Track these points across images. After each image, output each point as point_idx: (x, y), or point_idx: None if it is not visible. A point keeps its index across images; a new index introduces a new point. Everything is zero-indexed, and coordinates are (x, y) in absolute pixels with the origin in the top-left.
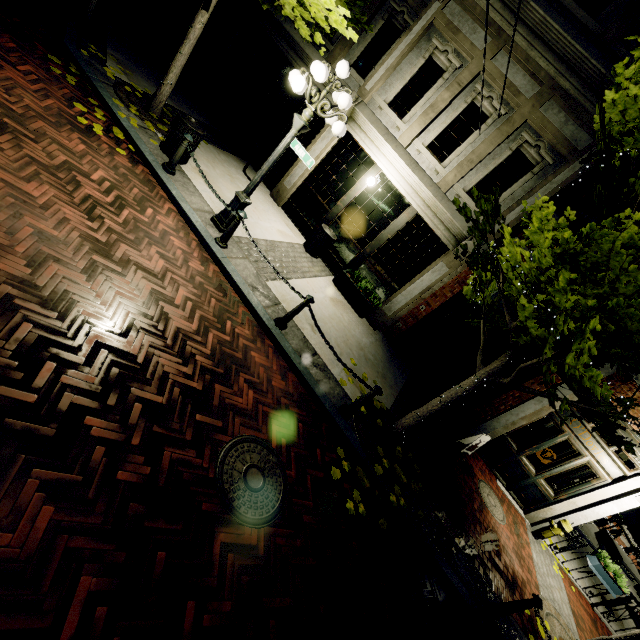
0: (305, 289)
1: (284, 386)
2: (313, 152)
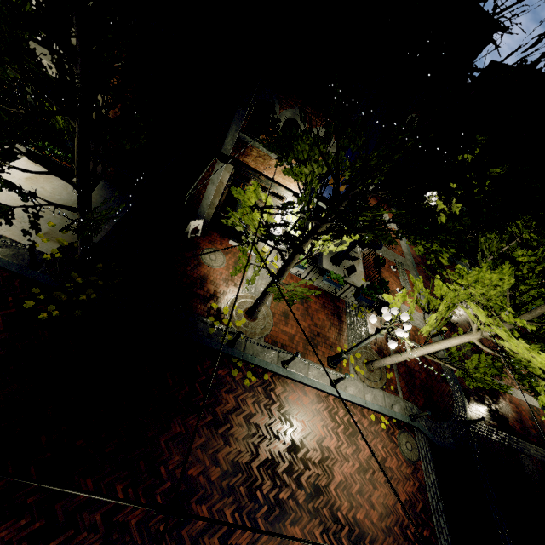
0: None
1: None
2: None
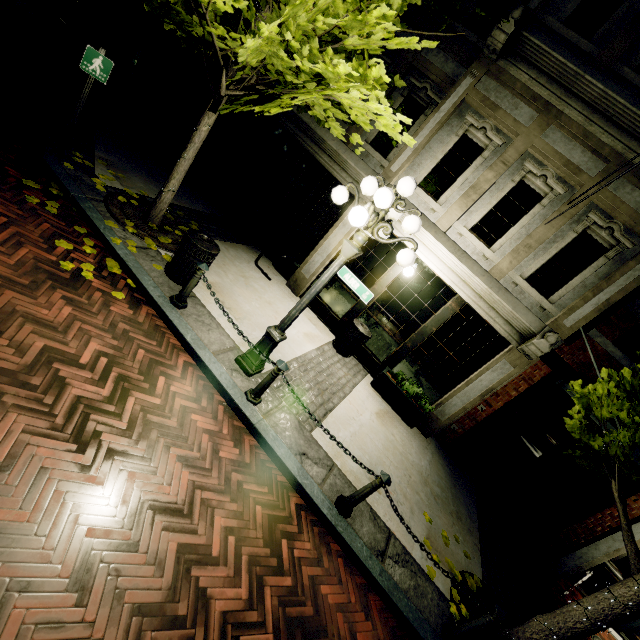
0: (350, 416)
1: (371, 631)
2: (334, 238)
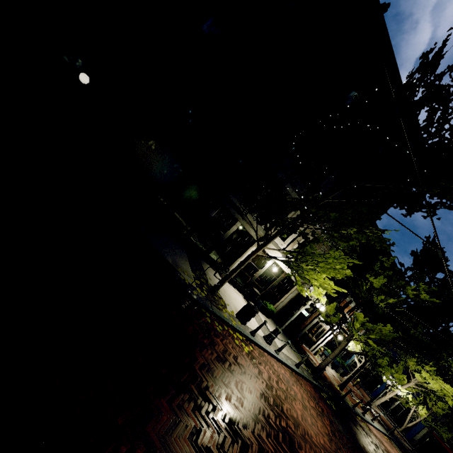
0: None
1: (312, 390)
2: (245, 256)
